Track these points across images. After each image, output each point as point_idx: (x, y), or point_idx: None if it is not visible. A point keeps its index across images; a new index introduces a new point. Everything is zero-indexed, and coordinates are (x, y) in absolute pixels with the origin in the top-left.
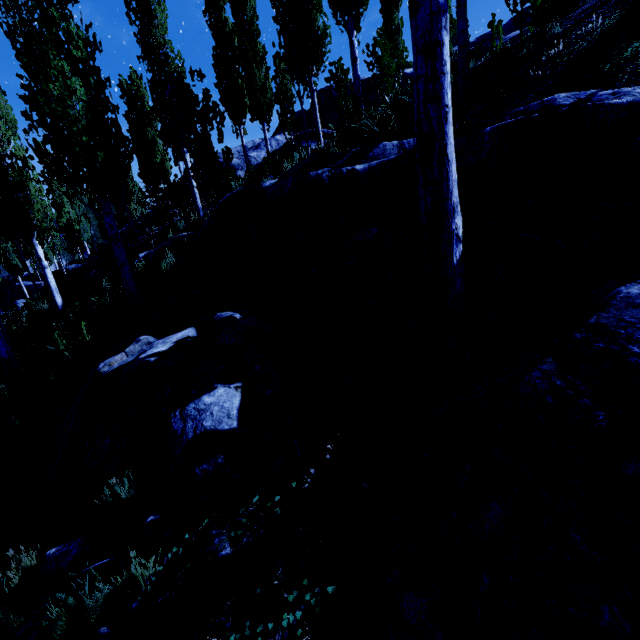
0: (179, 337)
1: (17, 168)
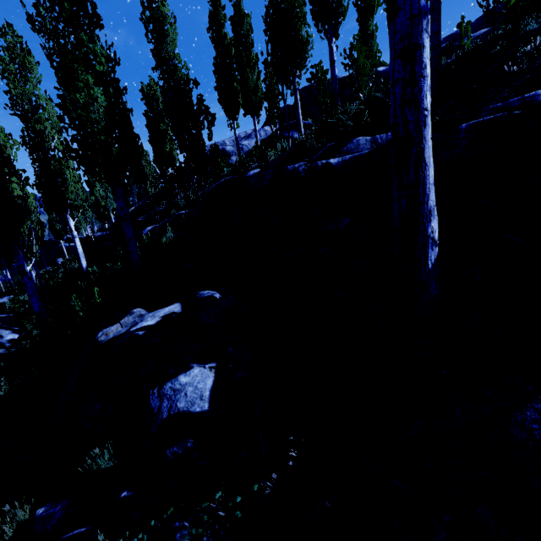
0: (166, 312)
1: (57, 159)
